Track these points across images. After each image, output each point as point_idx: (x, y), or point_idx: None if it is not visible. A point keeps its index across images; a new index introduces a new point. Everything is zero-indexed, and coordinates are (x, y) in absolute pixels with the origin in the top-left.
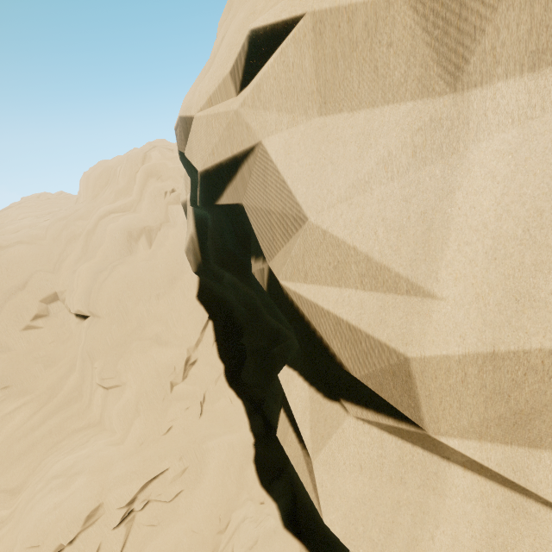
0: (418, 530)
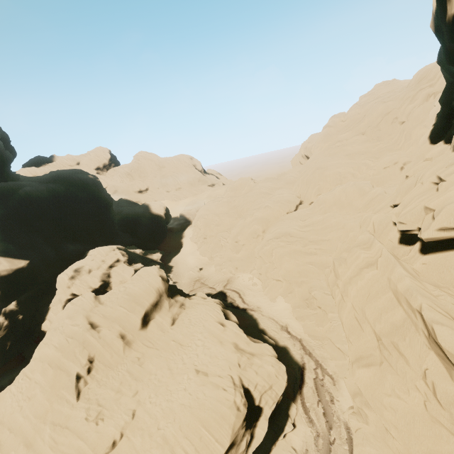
0: None
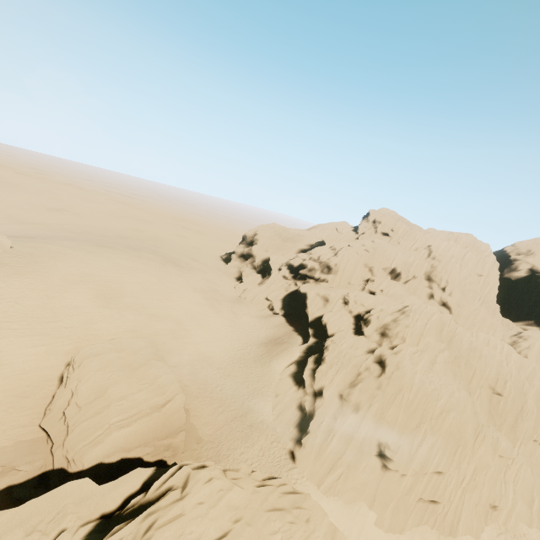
0: None
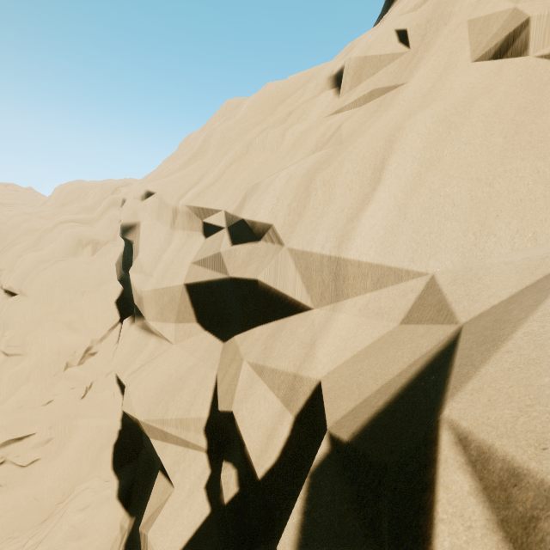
0: (137, 357)
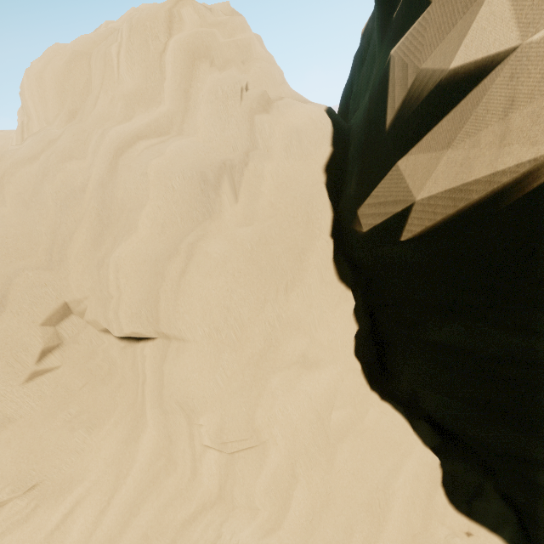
0: None
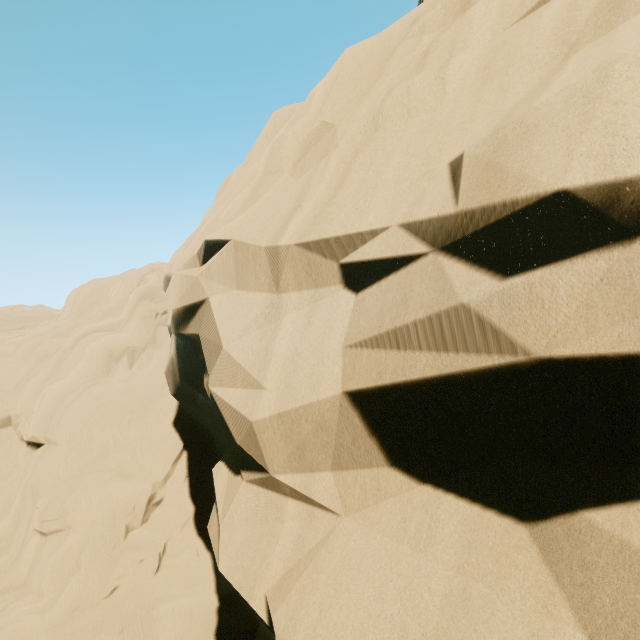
0: (268, 549)
